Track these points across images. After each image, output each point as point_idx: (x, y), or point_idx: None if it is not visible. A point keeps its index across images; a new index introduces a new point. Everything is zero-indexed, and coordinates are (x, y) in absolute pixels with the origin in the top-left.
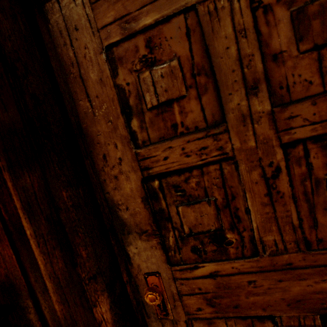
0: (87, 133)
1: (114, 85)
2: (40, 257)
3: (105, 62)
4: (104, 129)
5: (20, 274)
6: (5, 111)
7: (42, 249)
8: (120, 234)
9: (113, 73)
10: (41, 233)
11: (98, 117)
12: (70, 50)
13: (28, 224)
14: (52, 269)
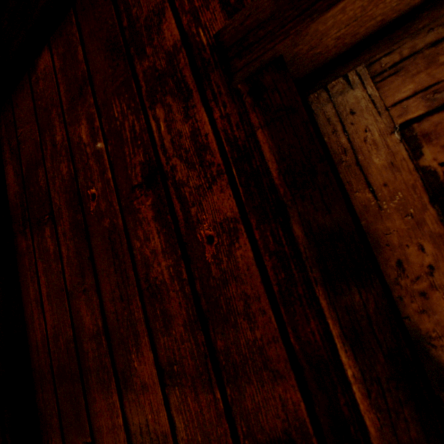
0: (367, 232)
1: (416, 168)
2: (370, 414)
3: (398, 143)
4: (398, 225)
5: (311, 433)
6: (326, 213)
7: (375, 401)
8: (436, 388)
9: (413, 154)
10: (374, 376)
11: (387, 211)
12: (342, 136)
13: (351, 359)
14: (395, 439)
